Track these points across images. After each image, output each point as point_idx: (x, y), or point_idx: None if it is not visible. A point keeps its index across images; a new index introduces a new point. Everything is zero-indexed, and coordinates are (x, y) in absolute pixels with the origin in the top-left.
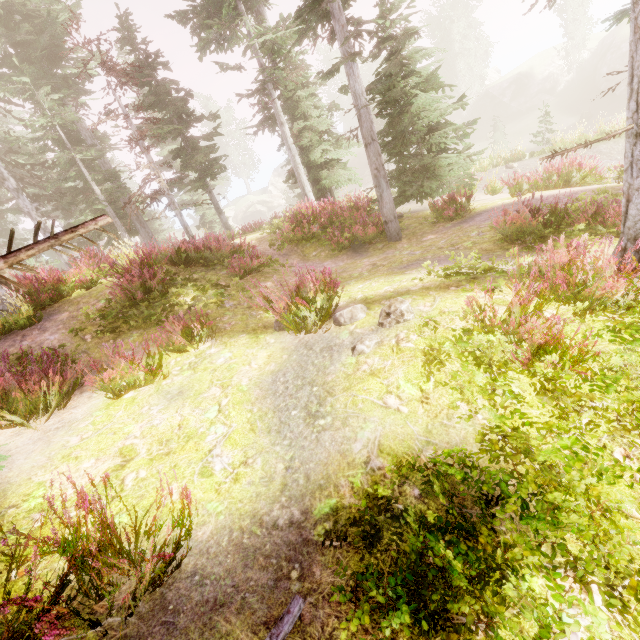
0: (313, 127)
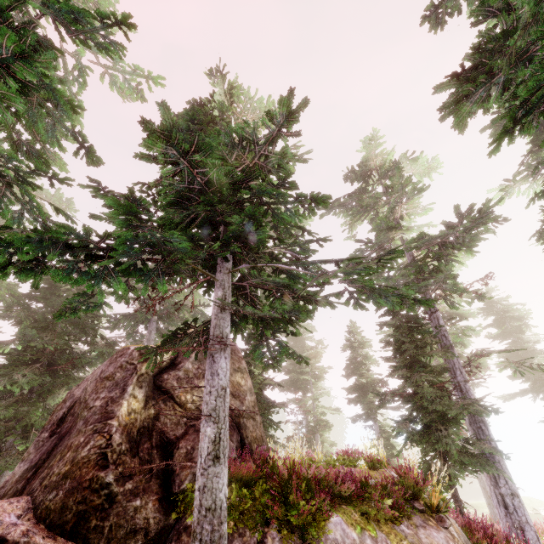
0: (329, 450)
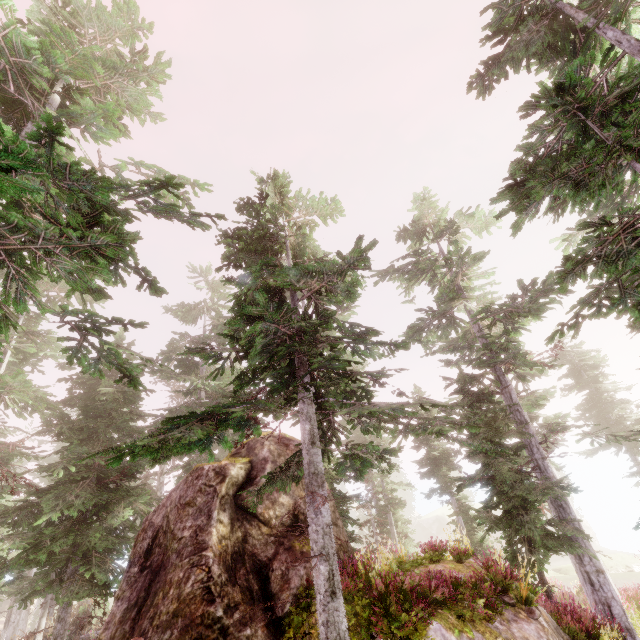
0: (403, 530)
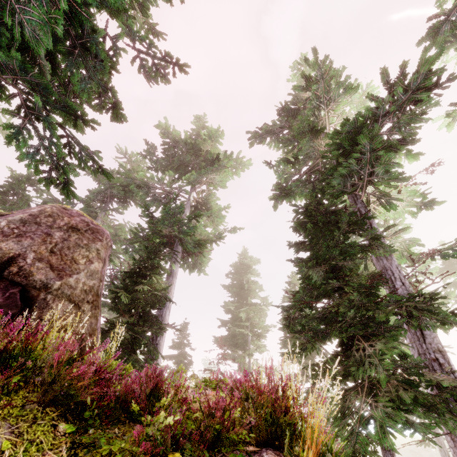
0: None
